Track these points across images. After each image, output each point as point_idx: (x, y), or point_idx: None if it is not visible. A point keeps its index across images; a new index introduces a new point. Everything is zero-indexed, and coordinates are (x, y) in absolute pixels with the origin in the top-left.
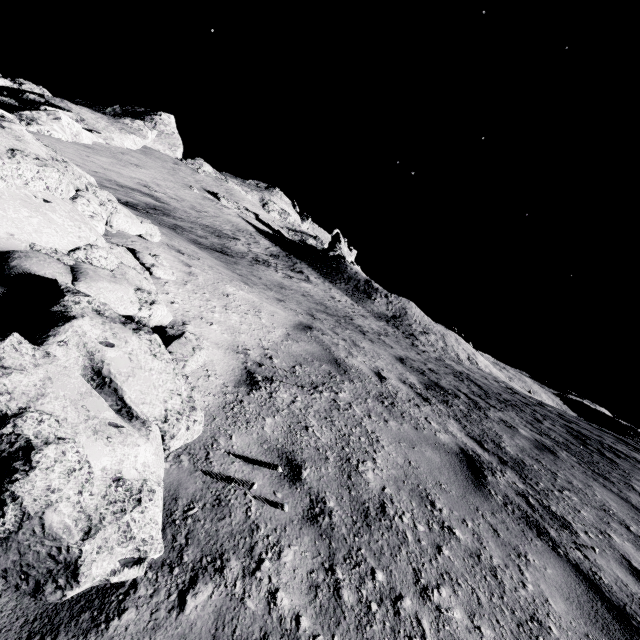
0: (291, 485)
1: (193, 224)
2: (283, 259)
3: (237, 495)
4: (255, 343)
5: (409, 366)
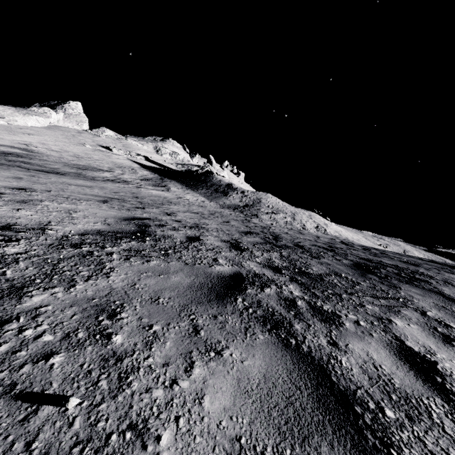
0: None
1: (56, 163)
2: (153, 180)
3: None
4: None
5: (134, 221)
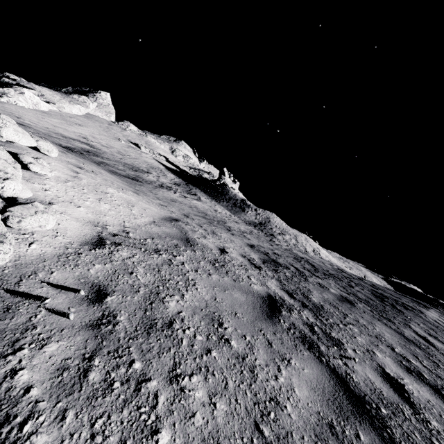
0: (90, 304)
1: (117, 162)
2: (183, 186)
3: (29, 307)
4: (117, 223)
5: (256, 249)
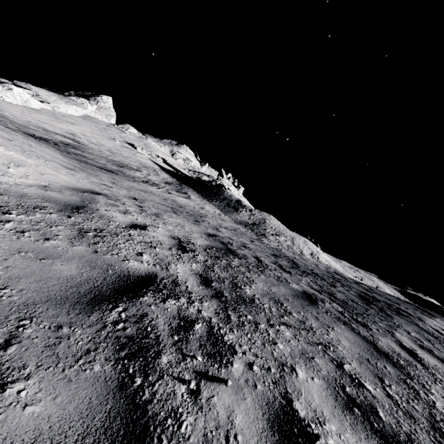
0: None
1: (100, 157)
2: (174, 185)
3: None
4: None
5: (215, 238)
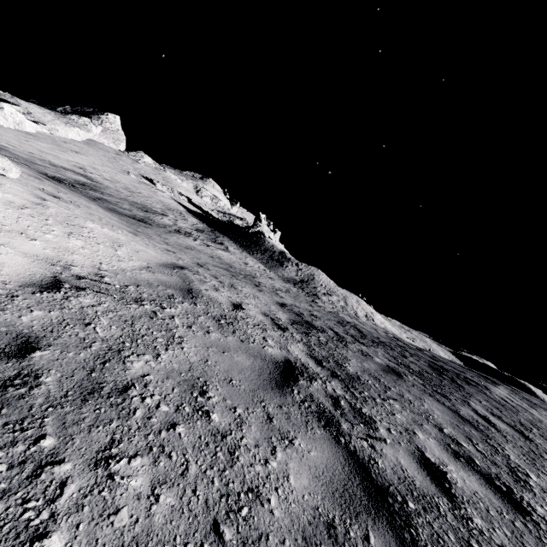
0: (2, 360)
1: (121, 200)
2: (207, 233)
3: None
4: (90, 264)
5: (287, 309)
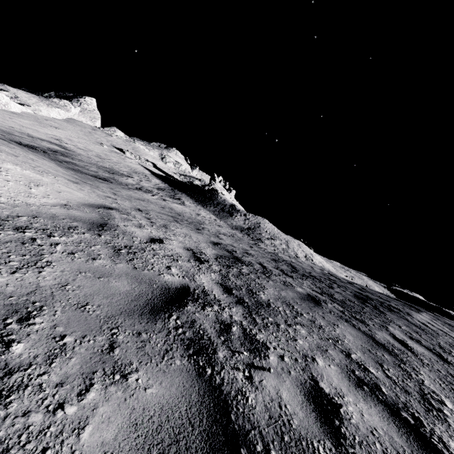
0: None
1: (90, 164)
2: (167, 191)
3: None
4: None
5: (220, 247)
